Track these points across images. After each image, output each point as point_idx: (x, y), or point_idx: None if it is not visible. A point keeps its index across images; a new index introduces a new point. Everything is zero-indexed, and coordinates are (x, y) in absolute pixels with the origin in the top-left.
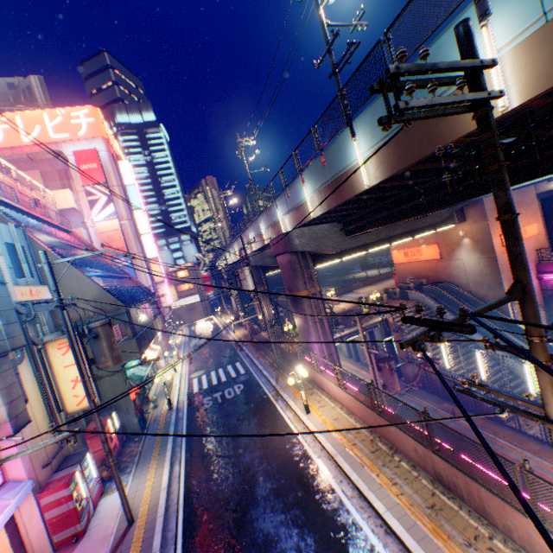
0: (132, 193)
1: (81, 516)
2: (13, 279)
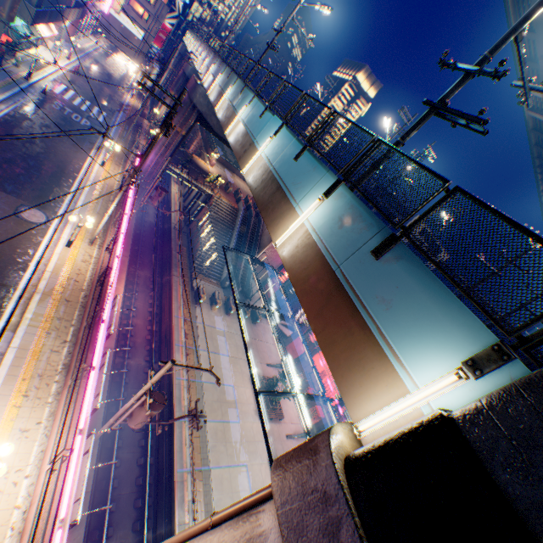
0: None
1: None
2: None
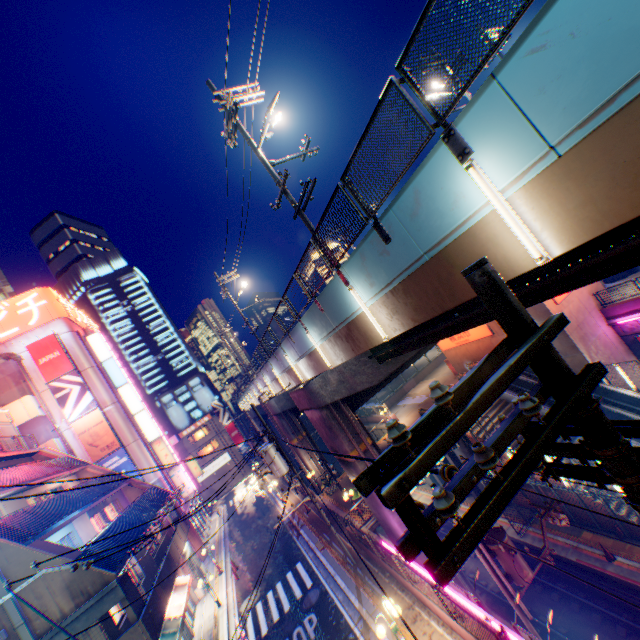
0: (111, 368)
1: None
2: None
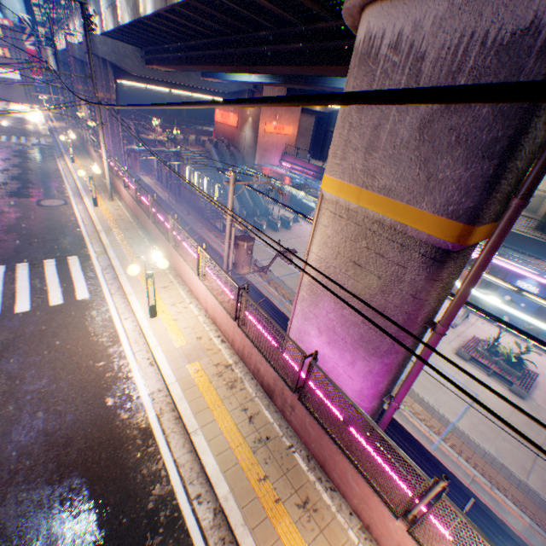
0: None
1: None
2: None
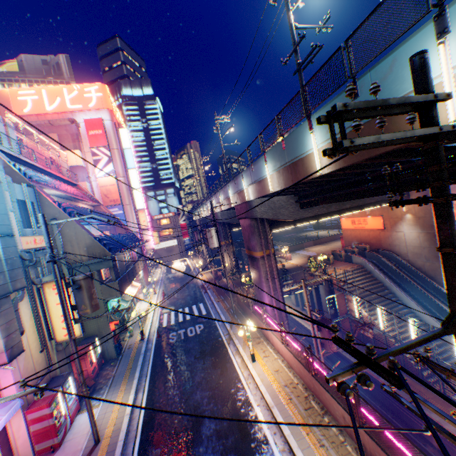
0: (128, 155)
1: (59, 431)
2: (21, 231)
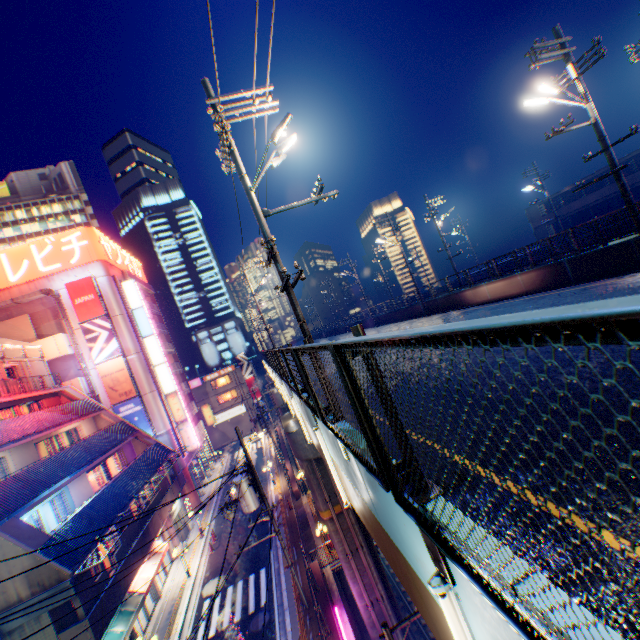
0: (140, 317)
1: None
2: None
